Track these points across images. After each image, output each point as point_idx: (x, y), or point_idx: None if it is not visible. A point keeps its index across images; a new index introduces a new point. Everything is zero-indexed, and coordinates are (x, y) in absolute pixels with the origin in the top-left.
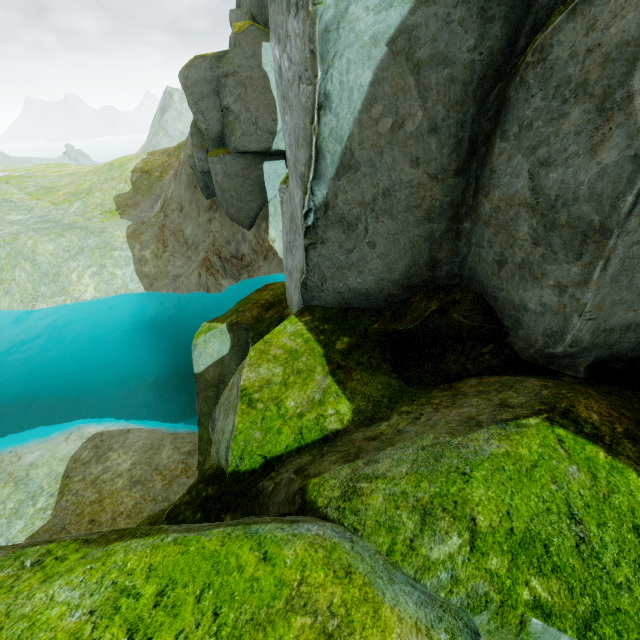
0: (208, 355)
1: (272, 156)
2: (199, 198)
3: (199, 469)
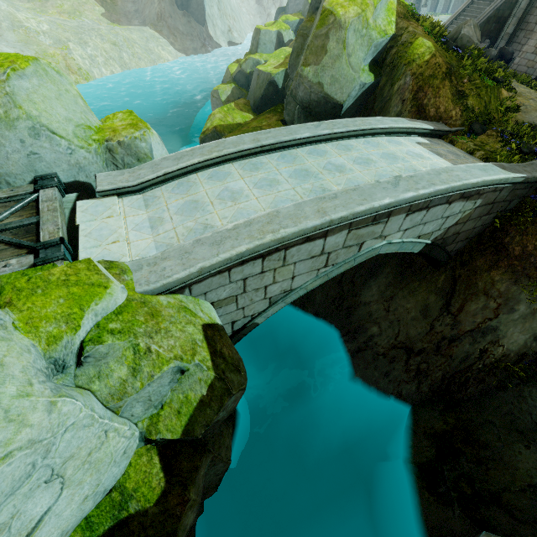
0: None
1: None
2: (176, 12)
3: None
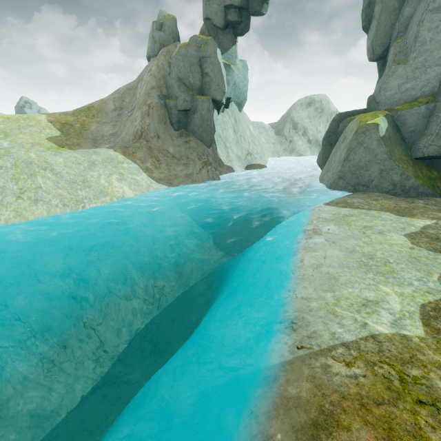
0: (383, 128)
1: (215, 107)
2: (169, 130)
3: (404, 169)
